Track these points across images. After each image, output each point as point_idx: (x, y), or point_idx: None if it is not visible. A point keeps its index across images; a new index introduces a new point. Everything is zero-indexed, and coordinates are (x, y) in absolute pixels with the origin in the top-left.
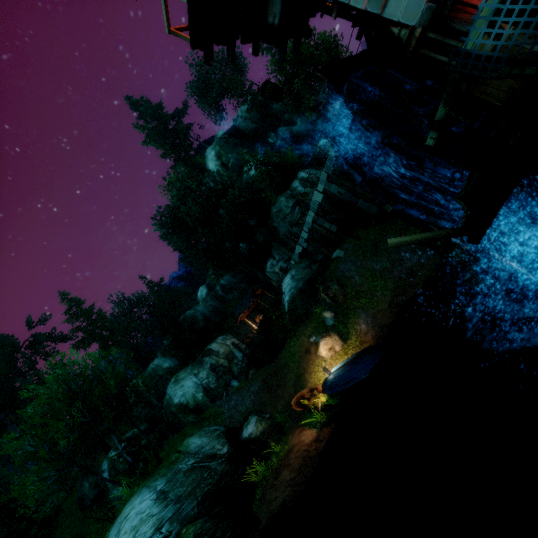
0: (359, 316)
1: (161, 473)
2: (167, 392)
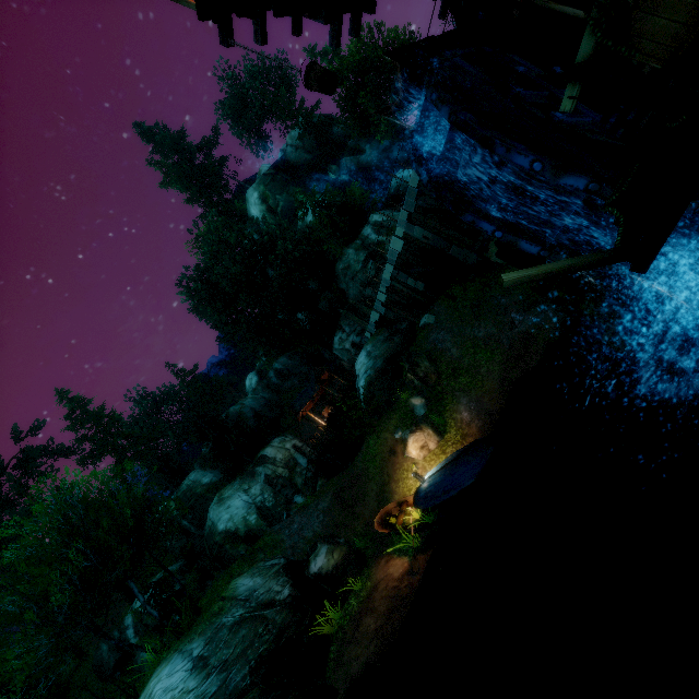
0: (459, 401)
1: (199, 631)
2: (209, 517)
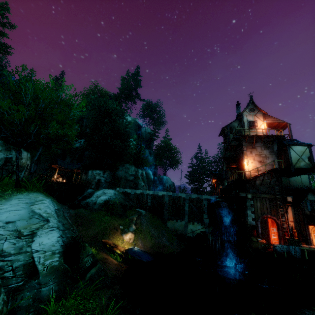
0: (139, 239)
1: (55, 201)
2: None
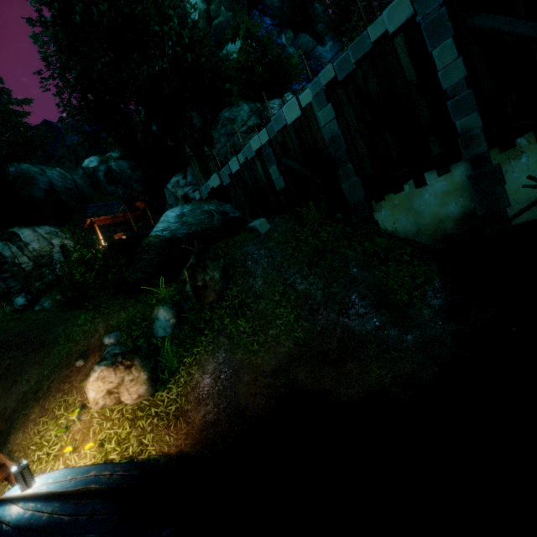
0: (215, 351)
1: None
2: None
